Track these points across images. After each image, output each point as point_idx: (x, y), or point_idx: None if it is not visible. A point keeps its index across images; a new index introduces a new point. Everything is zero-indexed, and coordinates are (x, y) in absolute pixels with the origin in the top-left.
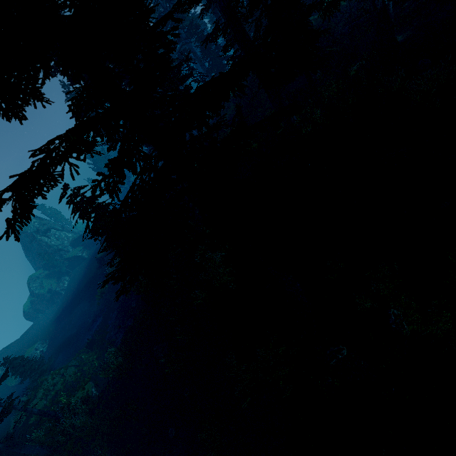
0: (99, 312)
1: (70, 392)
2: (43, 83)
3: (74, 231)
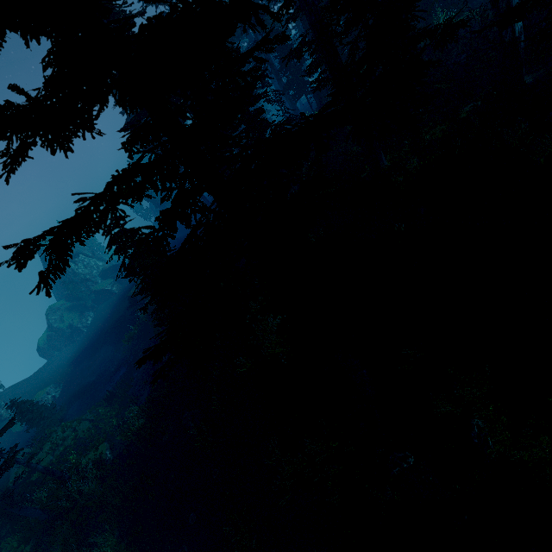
0: (124, 360)
1: (81, 450)
2: (97, 117)
3: (106, 260)
